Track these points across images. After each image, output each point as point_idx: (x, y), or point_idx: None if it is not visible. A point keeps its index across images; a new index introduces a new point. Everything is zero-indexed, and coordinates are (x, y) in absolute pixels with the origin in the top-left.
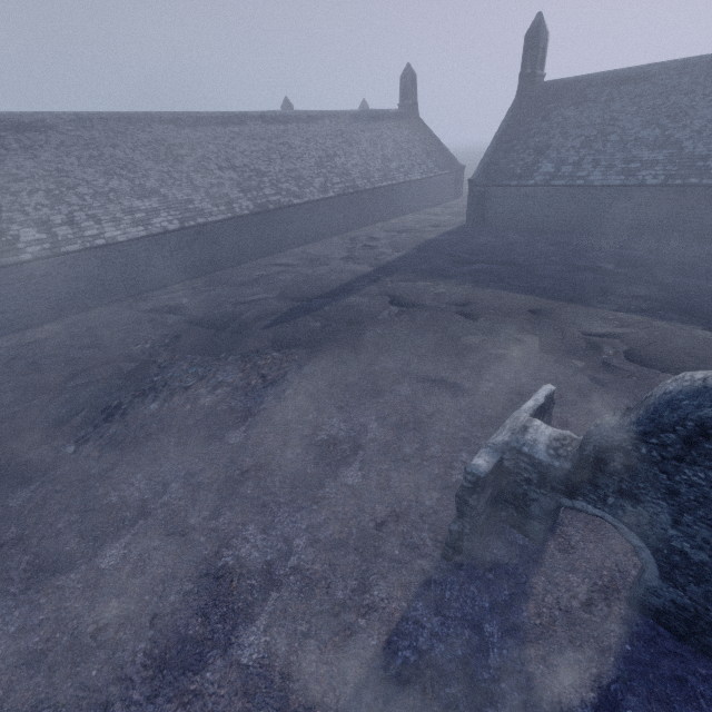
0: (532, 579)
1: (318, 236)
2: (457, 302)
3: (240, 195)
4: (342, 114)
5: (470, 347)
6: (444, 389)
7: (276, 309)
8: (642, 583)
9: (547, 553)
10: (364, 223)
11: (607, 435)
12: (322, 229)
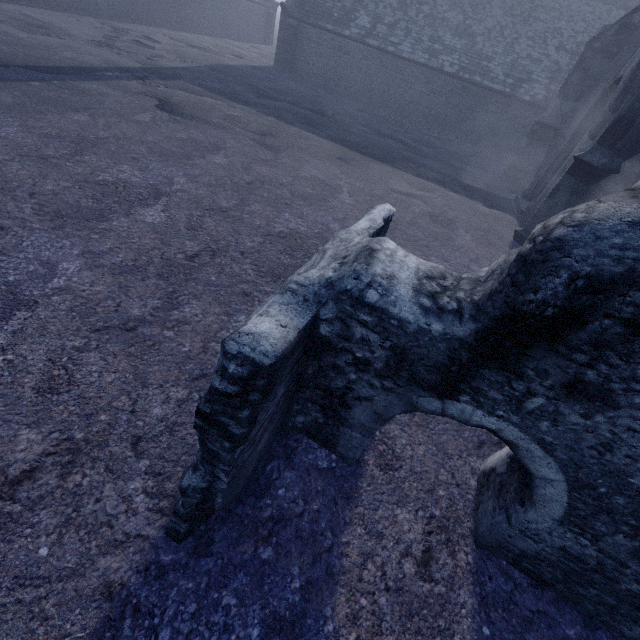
0: (342, 536)
1: (57, 3)
2: (256, 129)
3: None
4: None
5: (266, 179)
6: (222, 223)
7: None
8: (518, 524)
9: (365, 476)
10: (140, 18)
11: (624, 243)
12: None
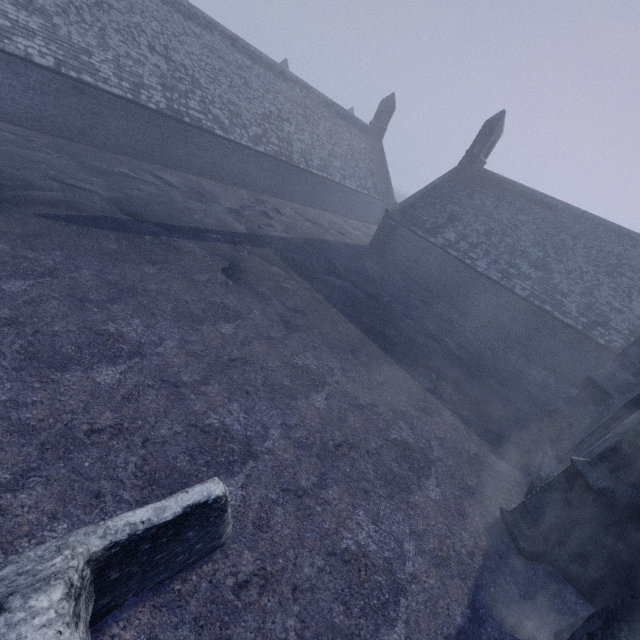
0: None
1: (229, 180)
2: (292, 304)
3: (158, 87)
4: (315, 92)
5: (253, 359)
6: (161, 399)
7: (88, 207)
8: None
9: None
10: (283, 195)
11: None
12: (236, 175)
